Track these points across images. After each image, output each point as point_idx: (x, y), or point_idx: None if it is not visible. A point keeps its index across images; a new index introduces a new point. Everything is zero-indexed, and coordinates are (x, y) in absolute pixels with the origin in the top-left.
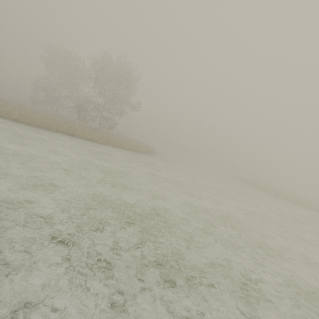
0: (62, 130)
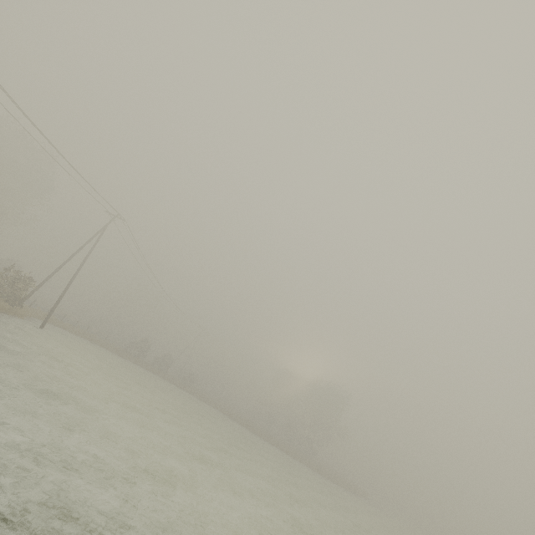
0: (270, 441)
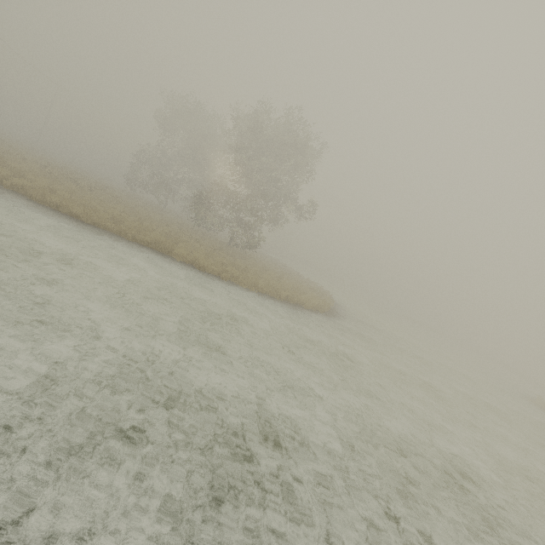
0: (145, 240)
